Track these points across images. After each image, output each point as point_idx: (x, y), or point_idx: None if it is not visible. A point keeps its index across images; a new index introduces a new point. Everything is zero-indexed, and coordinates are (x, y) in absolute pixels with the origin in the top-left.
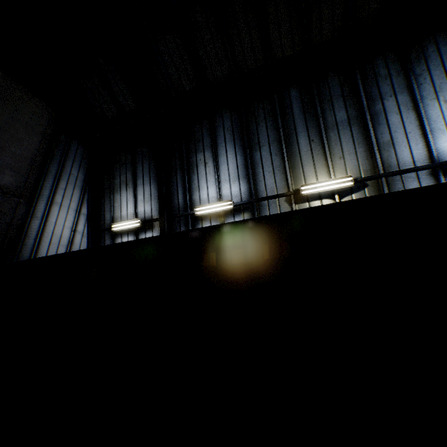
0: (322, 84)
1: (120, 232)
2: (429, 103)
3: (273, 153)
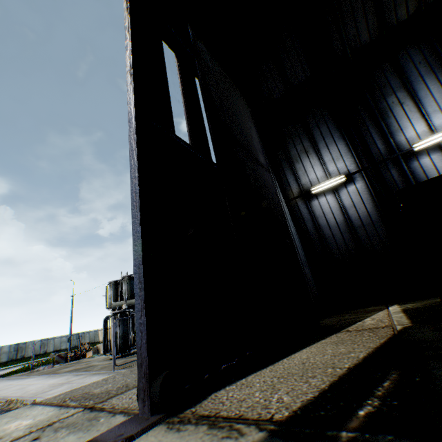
0: None
1: (314, 195)
2: None
3: None
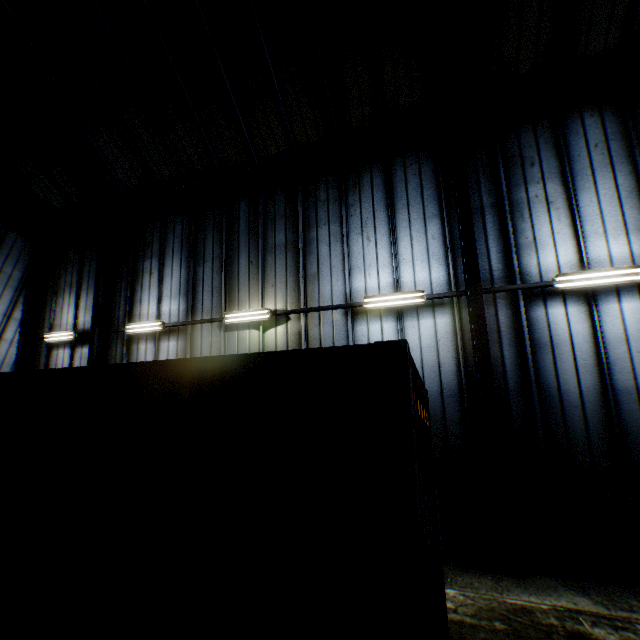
0: (269, 199)
1: (58, 343)
2: (355, 237)
3: (215, 271)
